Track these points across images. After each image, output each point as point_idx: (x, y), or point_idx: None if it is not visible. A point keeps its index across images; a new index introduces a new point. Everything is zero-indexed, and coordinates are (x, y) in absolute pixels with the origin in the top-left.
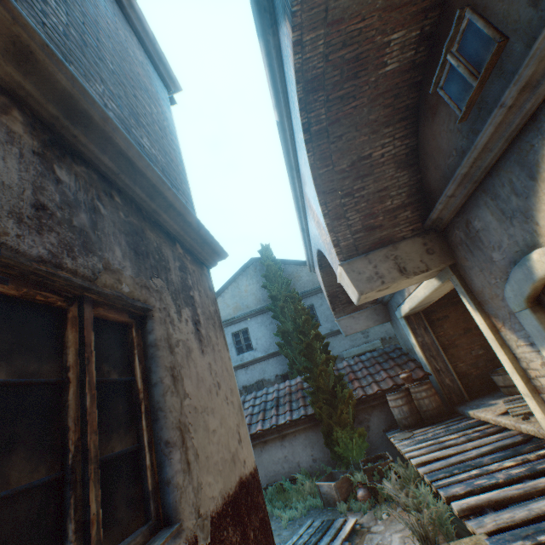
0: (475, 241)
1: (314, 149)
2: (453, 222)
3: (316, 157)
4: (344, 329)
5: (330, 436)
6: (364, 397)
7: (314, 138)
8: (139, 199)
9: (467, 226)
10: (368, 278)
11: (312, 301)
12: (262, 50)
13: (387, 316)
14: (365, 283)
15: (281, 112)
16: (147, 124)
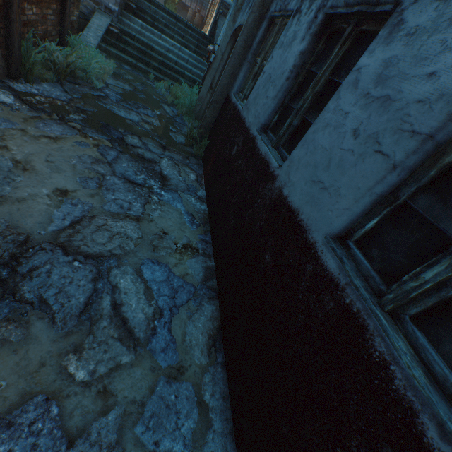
0: None
1: None
2: None
3: None
4: None
5: (167, 2)
6: (184, 4)
7: None
8: None
9: None
10: None
11: None
12: None
13: None
14: None
15: None
16: None
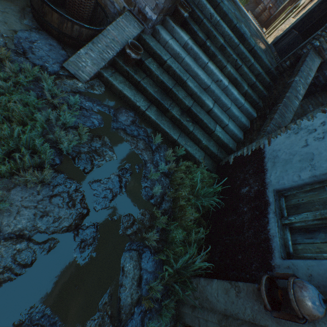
0: None
1: None
2: None
3: None
4: None
5: None
6: None
7: None
8: None
9: None
10: None
11: None
12: None
13: None
14: None
15: None
16: None
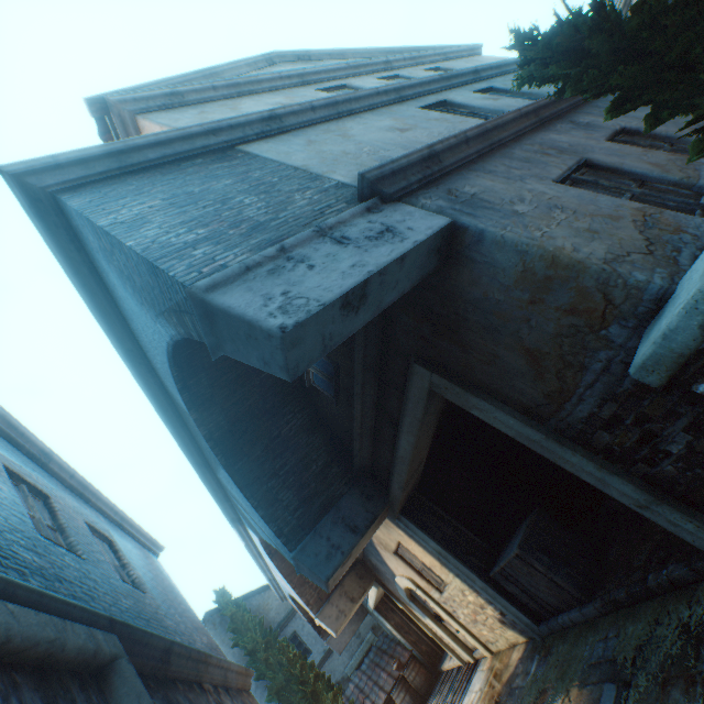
0: (377, 568)
1: (276, 557)
2: (364, 558)
3: (278, 560)
4: (336, 647)
5: None
6: None
7: (275, 553)
8: (235, 683)
9: (371, 561)
10: (336, 616)
11: (293, 628)
12: (235, 529)
13: (365, 609)
14: (336, 622)
15: (247, 540)
16: (194, 621)
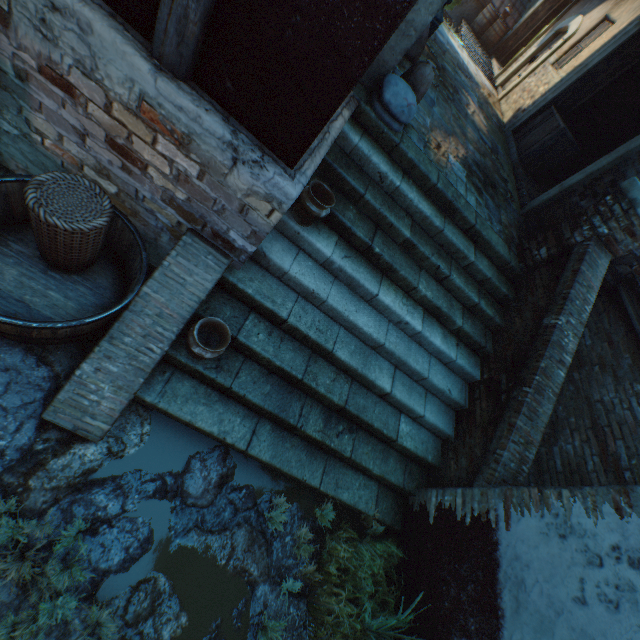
0: None
1: None
2: None
3: None
4: None
5: None
6: None
7: None
8: None
9: None
10: None
11: None
12: None
13: None
14: None
15: None
16: None
